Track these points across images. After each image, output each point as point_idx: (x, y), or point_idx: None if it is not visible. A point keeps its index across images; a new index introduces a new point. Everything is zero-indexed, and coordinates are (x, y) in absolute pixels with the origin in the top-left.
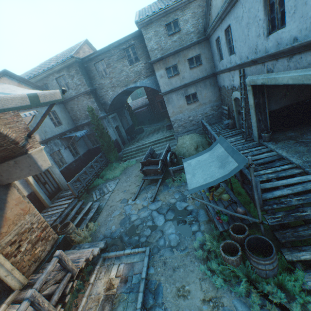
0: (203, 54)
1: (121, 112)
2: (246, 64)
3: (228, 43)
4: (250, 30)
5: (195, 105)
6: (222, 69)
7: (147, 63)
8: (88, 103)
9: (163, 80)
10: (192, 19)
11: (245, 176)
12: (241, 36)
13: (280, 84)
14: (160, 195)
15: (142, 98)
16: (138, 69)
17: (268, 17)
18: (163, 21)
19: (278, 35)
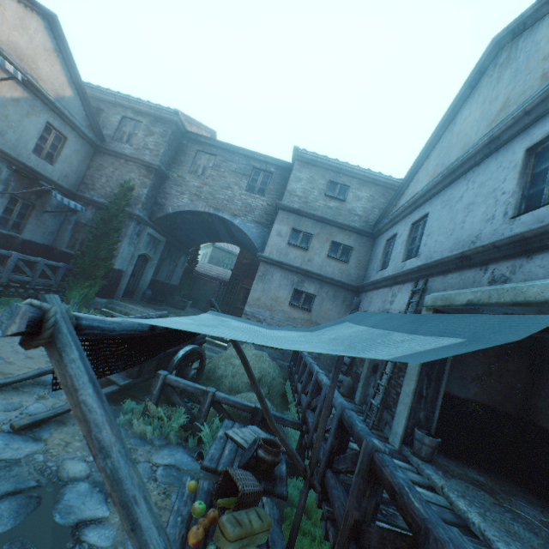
0: (358, 251)
1: (176, 251)
2: (440, 268)
3: (410, 242)
4: (472, 213)
5: (301, 315)
6: (381, 277)
7: (272, 207)
8: (135, 181)
9: (278, 240)
10: (367, 202)
11: (393, 495)
12: (445, 225)
13: (531, 302)
14: (64, 428)
15: (224, 270)
16: (253, 203)
17: (523, 191)
18: (329, 175)
19: (548, 209)
